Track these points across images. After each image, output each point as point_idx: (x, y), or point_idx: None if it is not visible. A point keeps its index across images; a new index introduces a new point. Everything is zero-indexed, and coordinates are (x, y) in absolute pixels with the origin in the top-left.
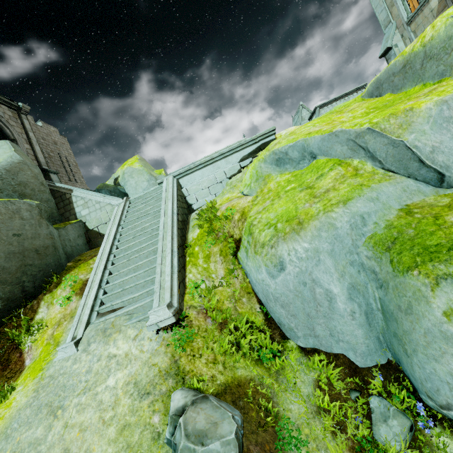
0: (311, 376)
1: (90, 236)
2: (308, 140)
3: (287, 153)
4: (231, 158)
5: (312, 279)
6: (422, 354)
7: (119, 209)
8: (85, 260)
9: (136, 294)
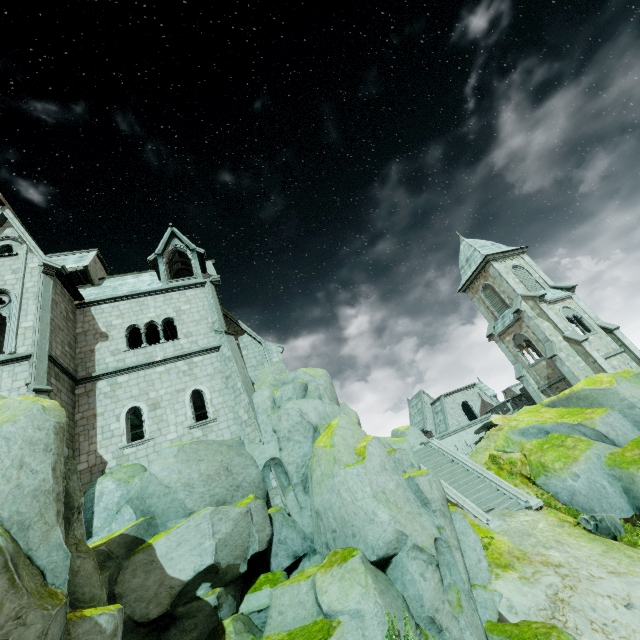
0: None
1: None
2: (542, 425)
3: (529, 430)
4: (468, 430)
5: (593, 480)
6: None
7: None
8: None
9: (500, 499)
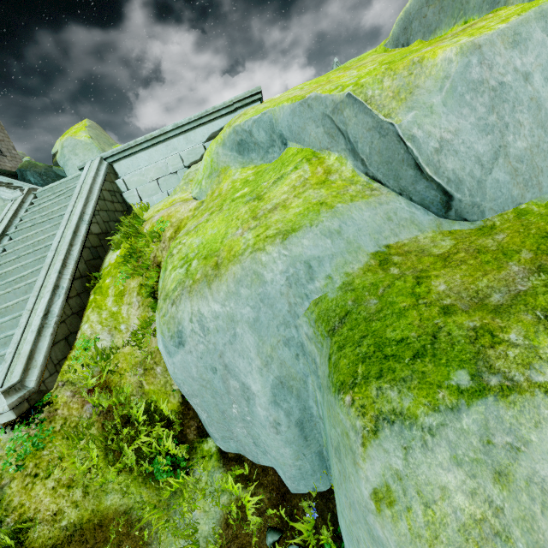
0: (221, 503)
1: None
2: (276, 112)
3: (252, 132)
4: (193, 135)
5: (224, 364)
6: (347, 527)
7: (12, 207)
8: None
9: None
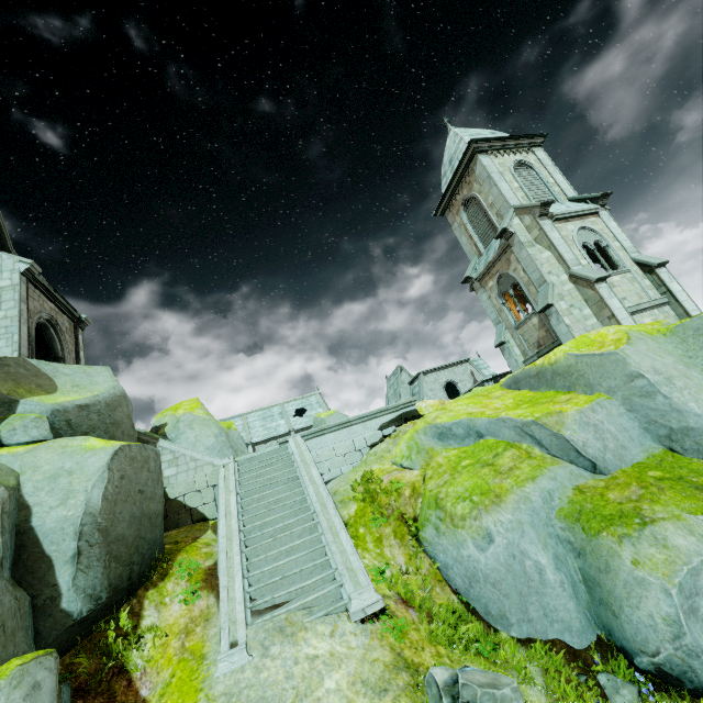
0: (537, 667)
1: (169, 509)
2: (474, 420)
3: (451, 428)
4: (369, 424)
5: (520, 550)
6: (627, 607)
7: (230, 471)
8: (187, 541)
9: (309, 580)
